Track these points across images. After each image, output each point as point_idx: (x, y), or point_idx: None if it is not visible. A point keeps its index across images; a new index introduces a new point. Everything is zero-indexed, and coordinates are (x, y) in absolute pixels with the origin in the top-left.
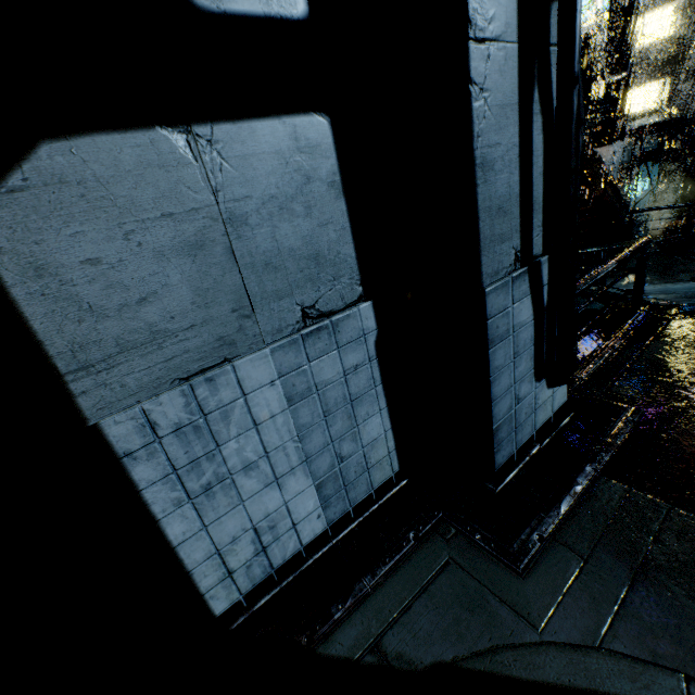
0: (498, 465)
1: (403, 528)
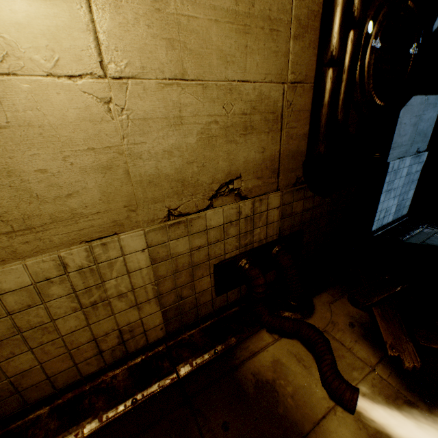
0: None
1: (415, 225)
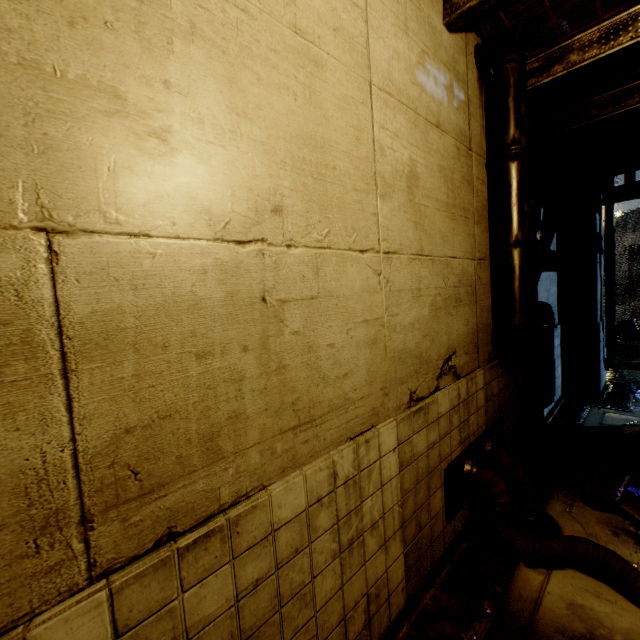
0: (600, 391)
1: (579, 406)
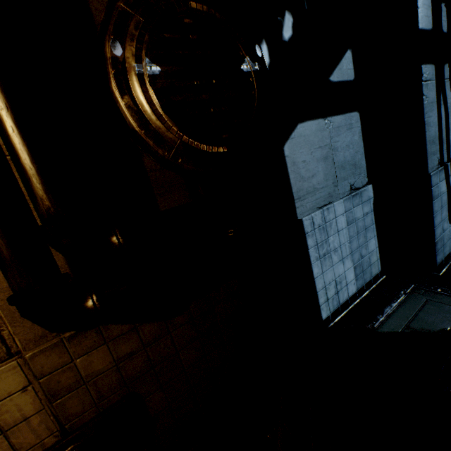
0: (437, 263)
1: (395, 291)
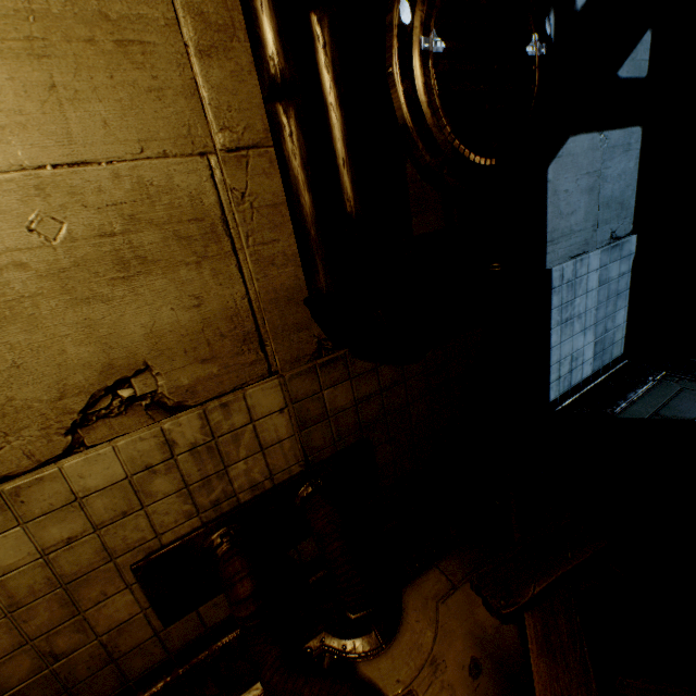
0: None
1: (641, 377)
